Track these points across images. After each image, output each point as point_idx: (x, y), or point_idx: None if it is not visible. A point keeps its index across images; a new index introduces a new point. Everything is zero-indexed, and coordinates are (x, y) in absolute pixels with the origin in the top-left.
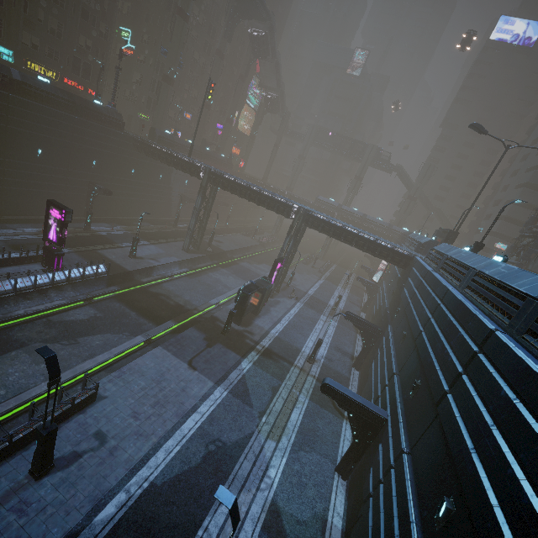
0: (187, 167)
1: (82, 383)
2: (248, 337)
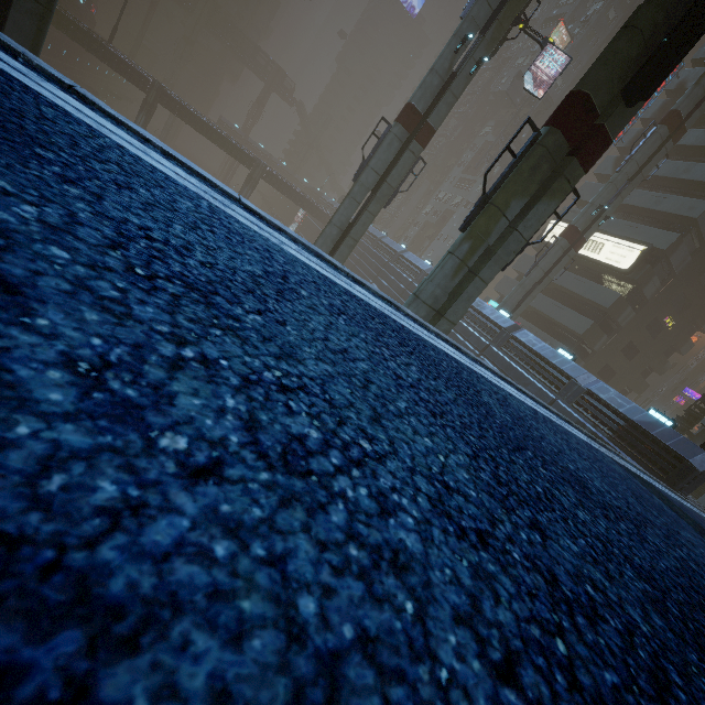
0: (126, 70)
1: None
2: None
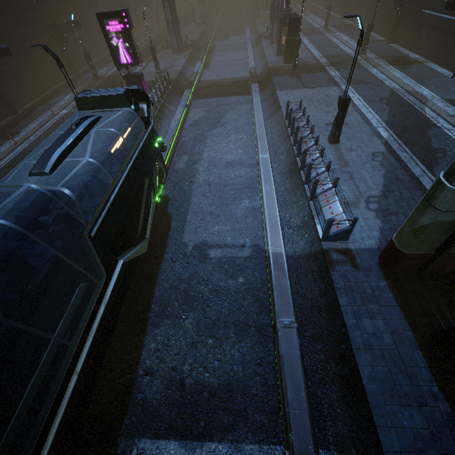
0: None
1: (285, 113)
2: (309, 64)
